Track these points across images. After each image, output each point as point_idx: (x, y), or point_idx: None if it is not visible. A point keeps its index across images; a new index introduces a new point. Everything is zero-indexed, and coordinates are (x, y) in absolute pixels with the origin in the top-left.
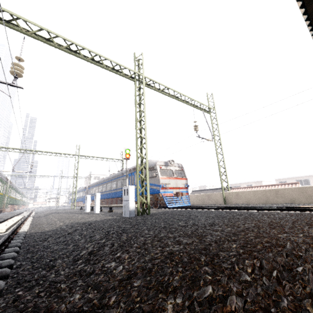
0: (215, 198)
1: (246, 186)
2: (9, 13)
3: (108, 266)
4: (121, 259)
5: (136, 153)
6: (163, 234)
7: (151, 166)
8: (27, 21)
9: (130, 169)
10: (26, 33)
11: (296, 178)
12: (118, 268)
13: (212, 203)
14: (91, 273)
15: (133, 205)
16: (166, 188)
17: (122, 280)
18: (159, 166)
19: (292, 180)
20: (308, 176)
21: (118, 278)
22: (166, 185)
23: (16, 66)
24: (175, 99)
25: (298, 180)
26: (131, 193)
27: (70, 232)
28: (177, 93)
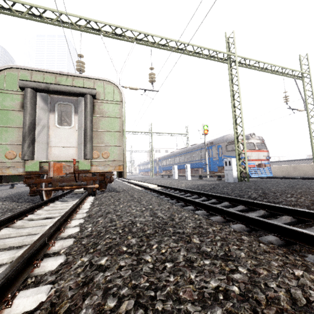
0: (303, 170)
1: None
2: (143, 34)
3: (289, 199)
4: (295, 197)
5: (234, 131)
6: (300, 190)
7: (232, 140)
8: (153, 36)
9: (207, 144)
10: (153, 46)
11: None
12: (300, 200)
13: (298, 174)
14: (280, 202)
15: (235, 174)
16: (248, 160)
17: (312, 203)
18: (240, 139)
19: None
20: None
21: (307, 202)
22: (248, 157)
23: (151, 75)
24: (265, 71)
25: None
26: (233, 164)
27: (210, 188)
28: (268, 65)
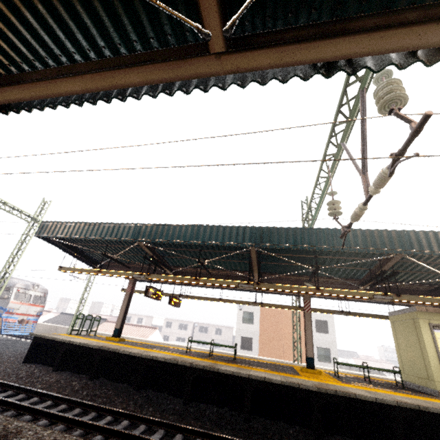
0: (61, 332)
1: (138, 318)
2: None
3: None
4: None
5: None
6: None
7: (8, 286)
8: None
9: None
10: None
11: (180, 321)
12: None
13: None
14: None
15: None
16: (12, 313)
17: None
18: (17, 288)
19: (176, 322)
20: (188, 322)
21: None
22: (13, 310)
23: None
24: None
25: (180, 324)
26: None
27: None
28: None
